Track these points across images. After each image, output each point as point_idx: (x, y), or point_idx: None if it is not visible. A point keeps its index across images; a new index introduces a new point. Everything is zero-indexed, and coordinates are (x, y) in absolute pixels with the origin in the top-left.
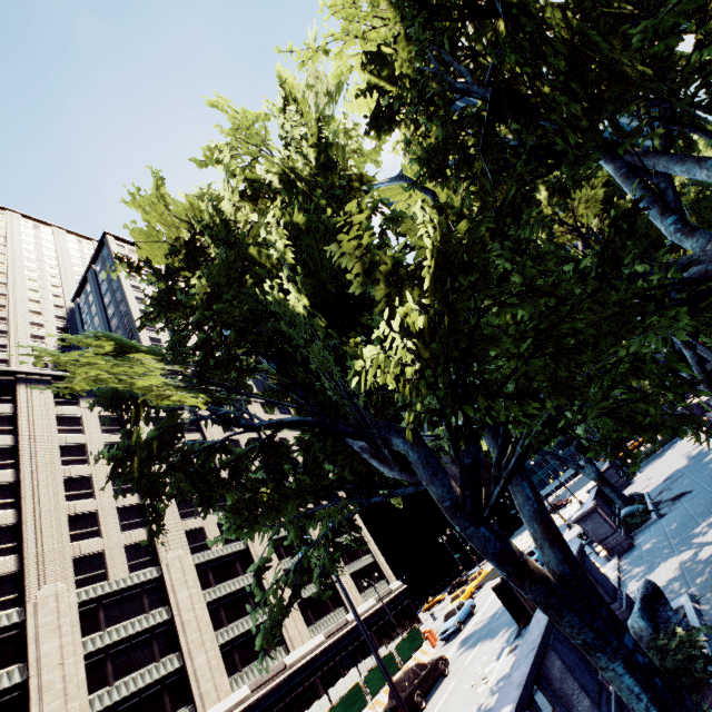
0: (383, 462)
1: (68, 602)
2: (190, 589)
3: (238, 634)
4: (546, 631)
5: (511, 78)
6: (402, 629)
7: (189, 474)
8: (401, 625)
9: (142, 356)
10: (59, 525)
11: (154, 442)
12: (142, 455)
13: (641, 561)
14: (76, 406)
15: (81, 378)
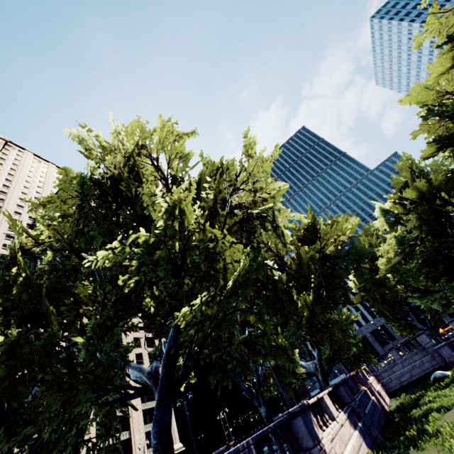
0: None
1: None
2: None
3: None
4: None
5: None
6: None
7: None
8: None
9: None
10: None
11: None
12: None
13: None
14: None
15: None
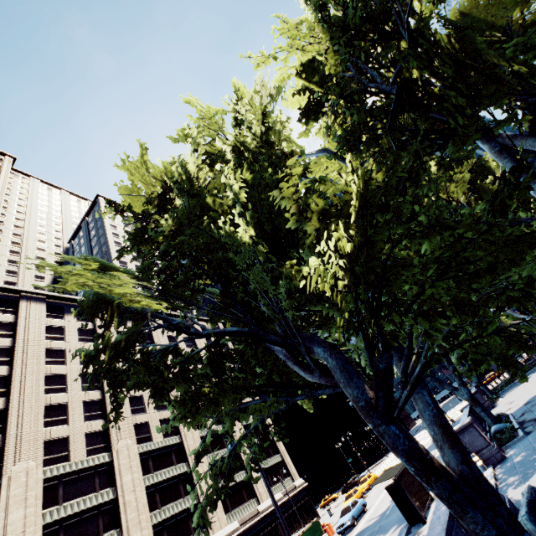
0: (304, 368)
1: (35, 478)
2: (133, 473)
3: (169, 516)
4: (448, 526)
5: (409, 82)
6: (303, 521)
7: (148, 368)
8: (302, 518)
9: (120, 273)
10: (37, 413)
11: (121, 342)
12: (111, 352)
13: (515, 471)
14: (61, 319)
15: (73, 282)
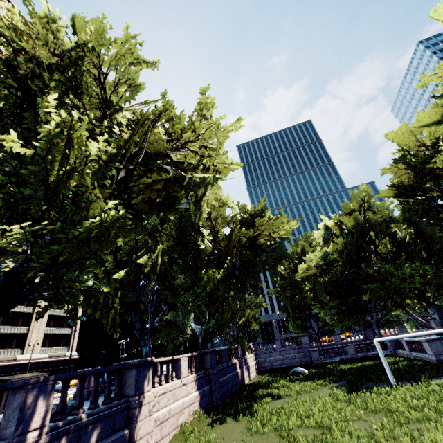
0: None
1: None
2: None
3: None
4: None
5: None
6: None
7: None
8: None
9: None
10: None
11: None
12: None
13: None
14: None
15: None
